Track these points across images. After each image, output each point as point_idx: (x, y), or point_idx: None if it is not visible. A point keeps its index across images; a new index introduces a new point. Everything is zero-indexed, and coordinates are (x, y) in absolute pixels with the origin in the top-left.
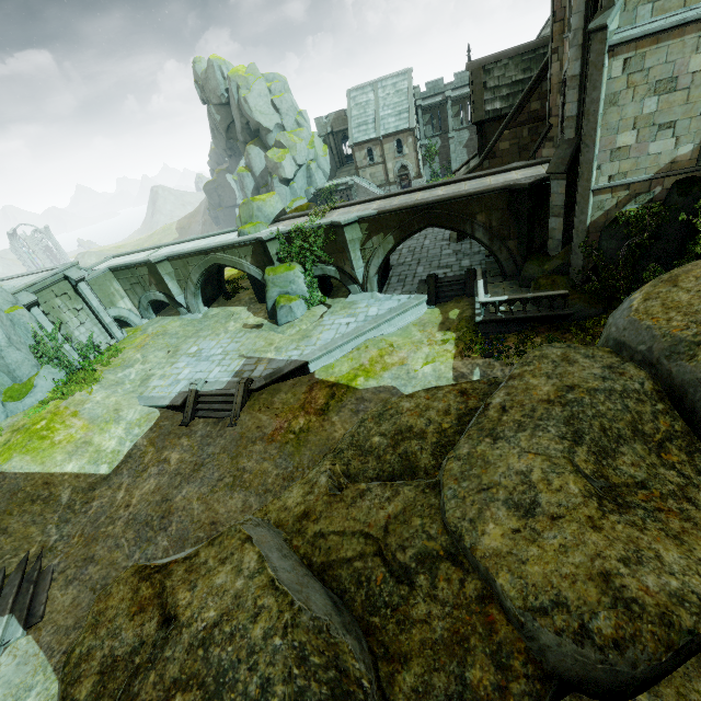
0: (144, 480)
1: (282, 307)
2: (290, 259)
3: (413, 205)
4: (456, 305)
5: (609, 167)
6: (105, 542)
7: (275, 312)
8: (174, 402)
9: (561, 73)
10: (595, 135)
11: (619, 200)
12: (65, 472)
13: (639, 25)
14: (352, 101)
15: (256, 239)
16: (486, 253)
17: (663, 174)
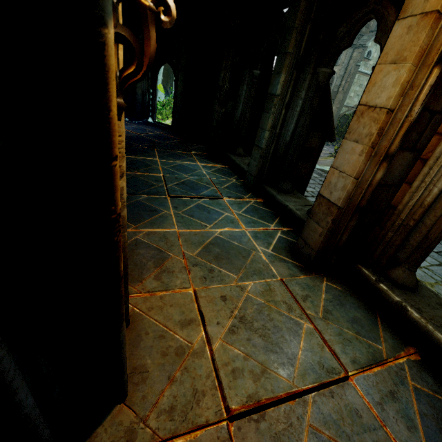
0: None
1: None
2: None
3: None
4: None
5: (347, 100)
6: None
7: None
8: None
9: None
10: (349, 90)
11: (346, 110)
12: None
13: (362, 69)
14: None
15: None
16: None
17: (354, 107)
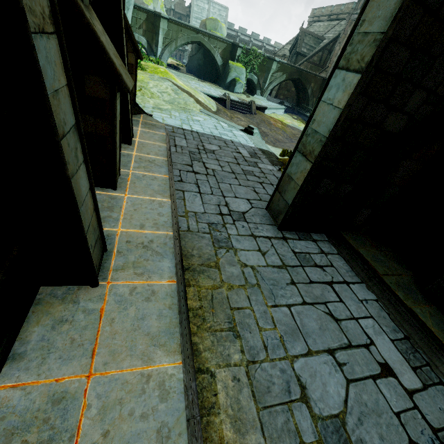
0: (236, 120)
1: (239, 83)
2: (242, 62)
3: (299, 67)
4: (293, 115)
5: None
6: None
7: (234, 84)
8: (223, 97)
9: (338, 51)
10: None
11: None
12: (200, 100)
13: None
14: (195, 1)
15: (232, 42)
16: (292, 104)
17: None
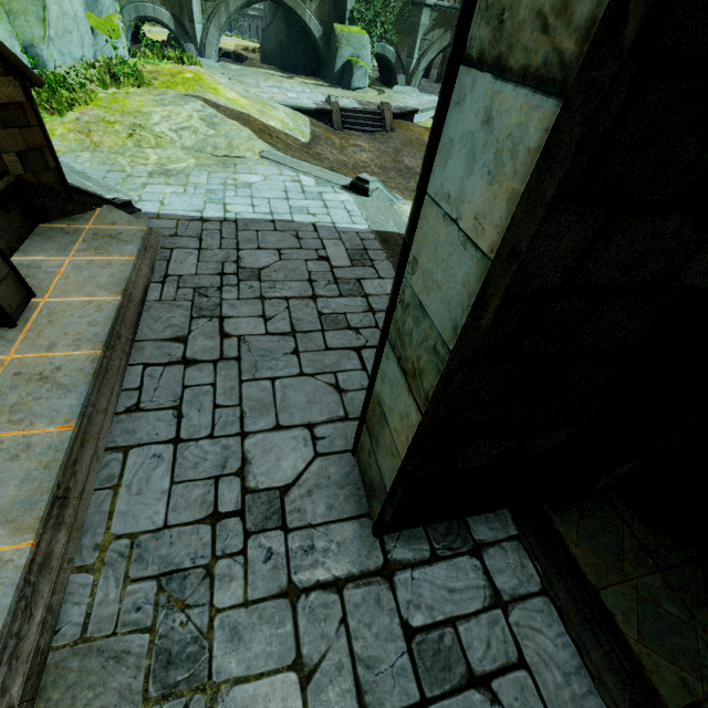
0: (353, 153)
1: (360, 67)
2: (361, 23)
3: None
4: None
5: None
6: (378, 175)
7: (350, 72)
8: (324, 107)
9: None
10: None
11: None
12: (272, 126)
13: None
14: None
15: None
16: None
17: None
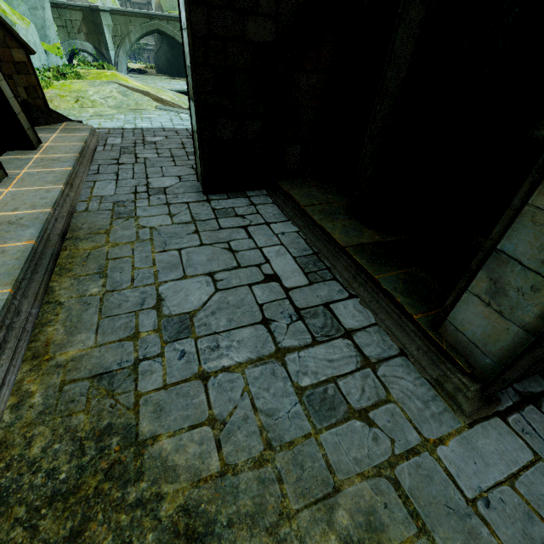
0: None
1: None
2: None
3: None
4: None
5: None
6: None
7: None
8: None
9: None
10: None
11: None
12: (164, 98)
13: None
14: None
15: None
16: None
17: None
